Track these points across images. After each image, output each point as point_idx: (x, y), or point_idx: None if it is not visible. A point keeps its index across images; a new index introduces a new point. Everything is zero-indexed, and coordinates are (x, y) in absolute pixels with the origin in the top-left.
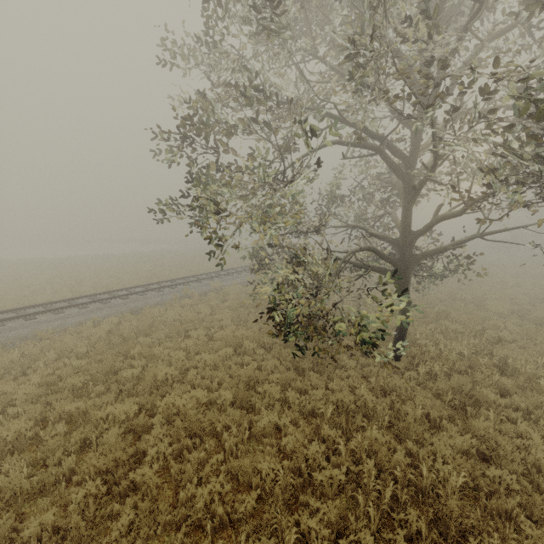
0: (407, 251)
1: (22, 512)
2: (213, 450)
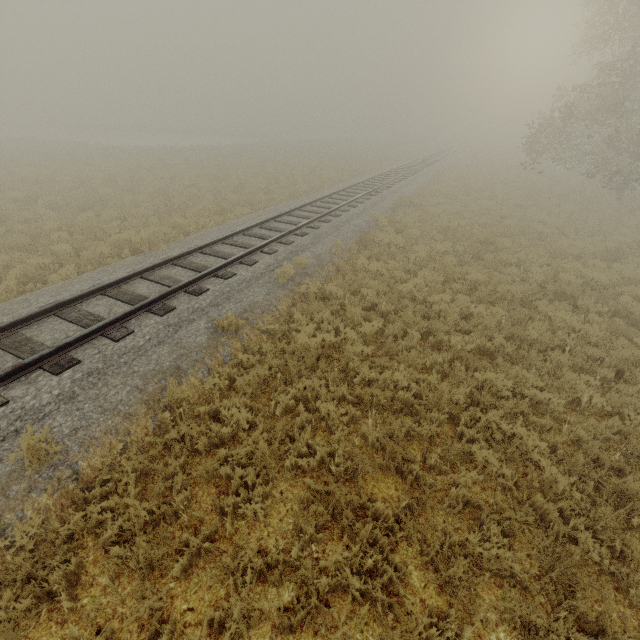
0: None
1: None
2: None
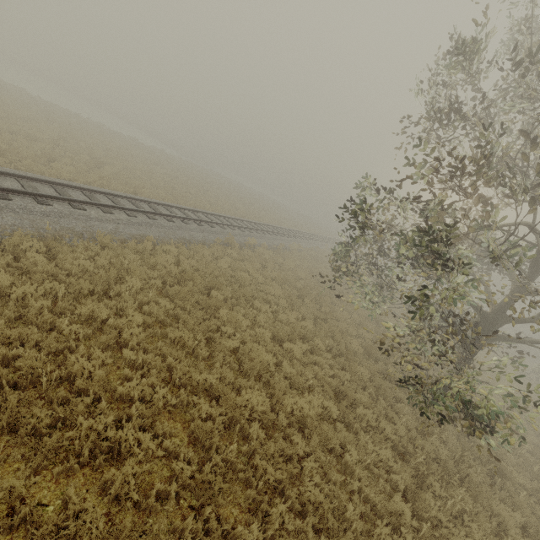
0: (493, 329)
1: (200, 504)
2: (334, 467)
